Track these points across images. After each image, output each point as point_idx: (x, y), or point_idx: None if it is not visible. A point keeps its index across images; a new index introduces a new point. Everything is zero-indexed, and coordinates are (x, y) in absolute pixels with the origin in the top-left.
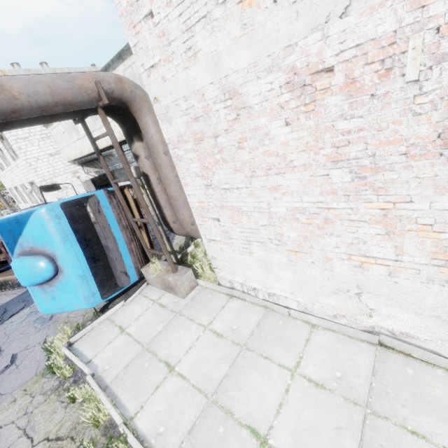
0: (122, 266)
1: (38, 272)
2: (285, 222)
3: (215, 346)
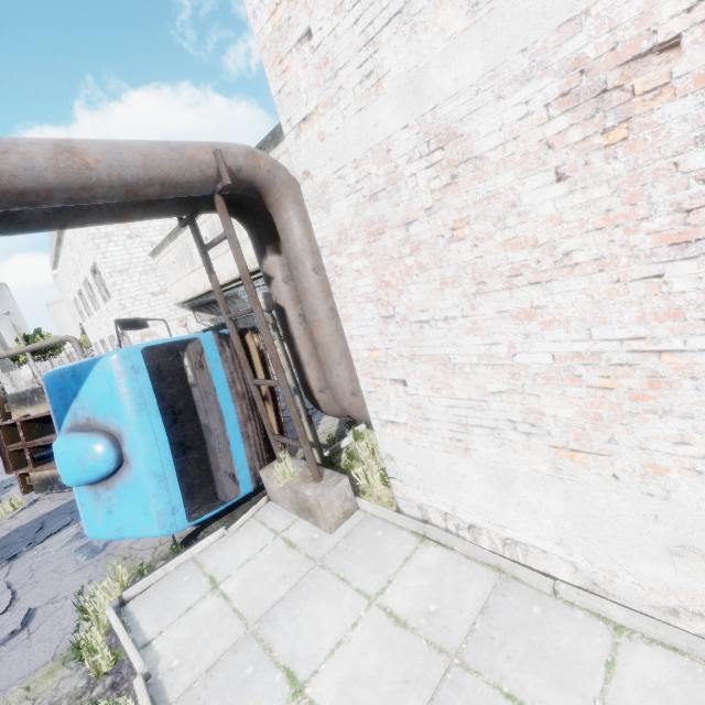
0: (229, 463)
1: (91, 462)
2: (547, 386)
3: (391, 648)
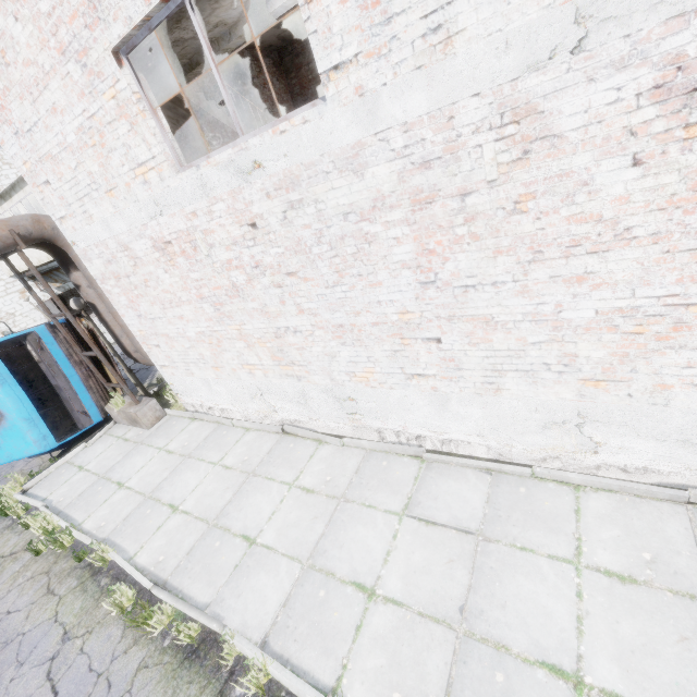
0: (80, 405)
1: None
2: (199, 344)
3: (164, 461)
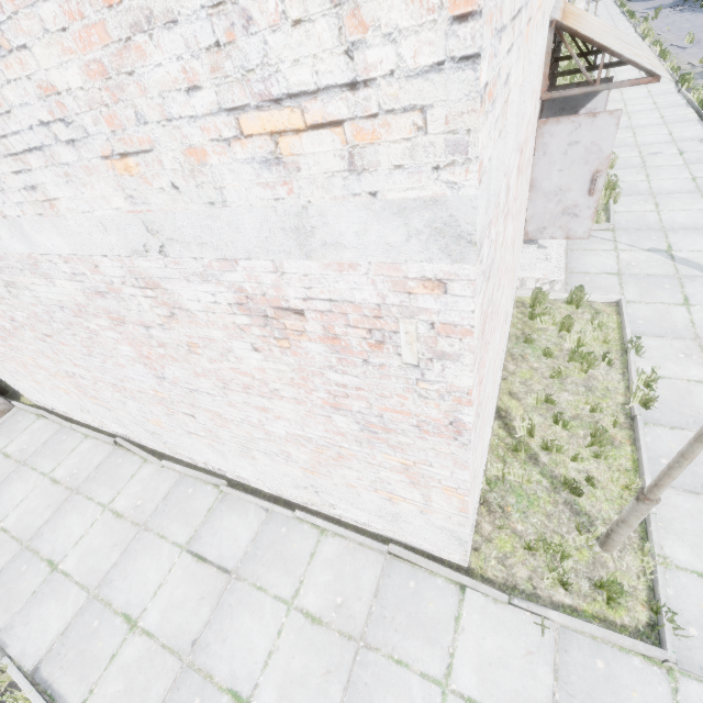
0: None
1: None
2: (9, 361)
3: None
